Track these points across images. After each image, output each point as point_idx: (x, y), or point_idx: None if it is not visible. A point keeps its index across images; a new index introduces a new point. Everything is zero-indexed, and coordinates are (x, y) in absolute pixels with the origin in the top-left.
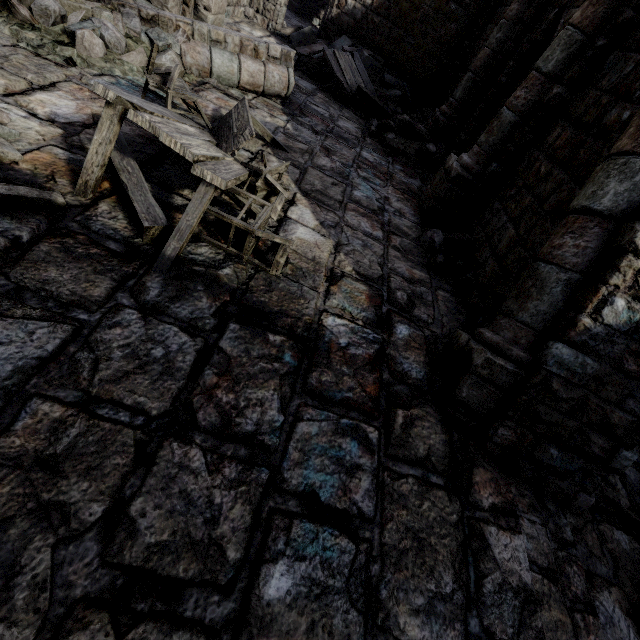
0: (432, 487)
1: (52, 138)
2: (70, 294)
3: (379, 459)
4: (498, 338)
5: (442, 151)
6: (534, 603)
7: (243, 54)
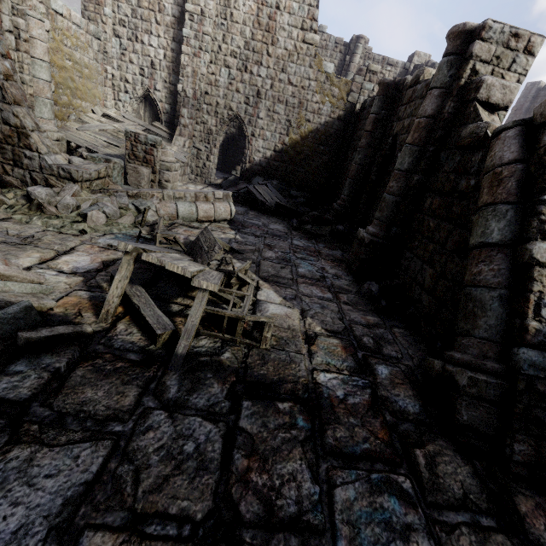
0: (488, 532)
1: (76, 285)
2: (105, 409)
3: (424, 512)
4: (468, 356)
5: (348, 228)
6: None
7: (198, 201)
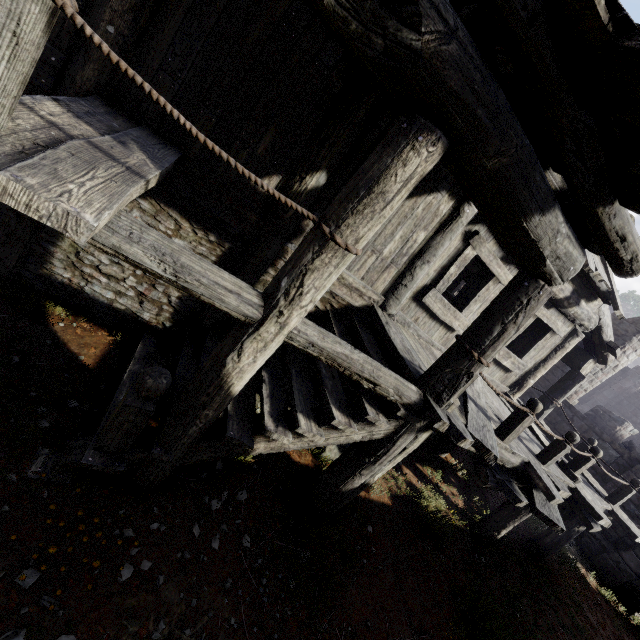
0: None
1: None
2: None
3: None
4: None
5: None
6: None
7: None
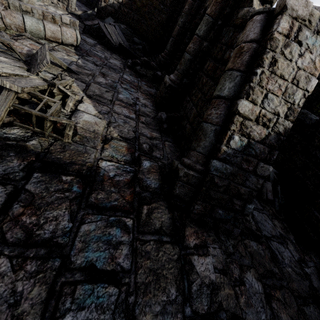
0: (163, 243)
1: None
2: None
3: (133, 235)
4: (190, 161)
5: (164, 75)
6: (217, 289)
7: (45, 20)
